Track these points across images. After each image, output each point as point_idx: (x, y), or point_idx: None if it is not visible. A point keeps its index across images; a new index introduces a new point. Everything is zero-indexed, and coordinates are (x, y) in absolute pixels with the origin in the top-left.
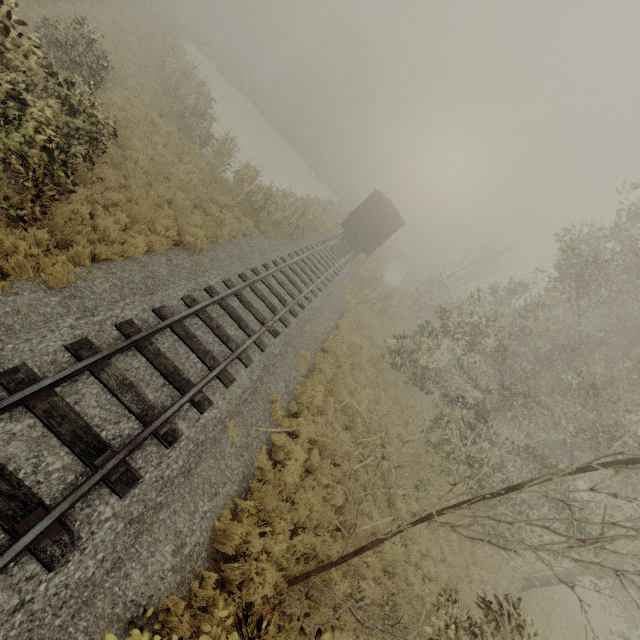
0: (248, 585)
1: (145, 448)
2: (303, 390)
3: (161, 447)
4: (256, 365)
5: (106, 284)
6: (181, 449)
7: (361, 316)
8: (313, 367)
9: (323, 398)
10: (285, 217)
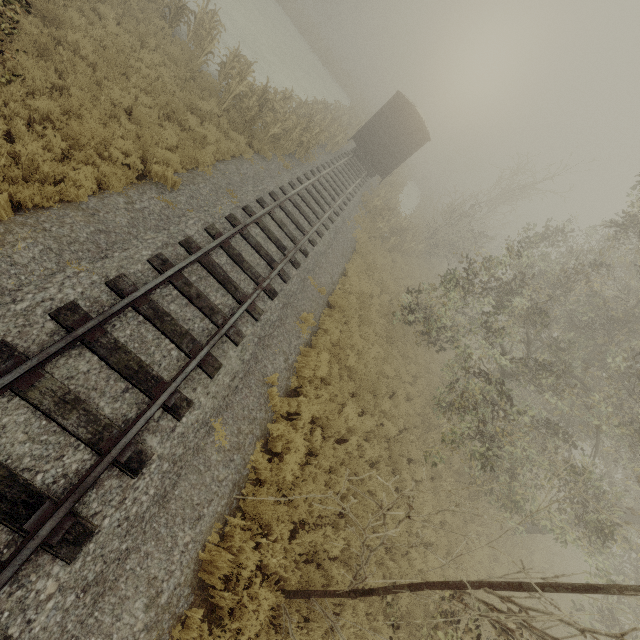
0: (241, 609)
1: (101, 484)
2: (305, 362)
3: (124, 478)
4: (248, 340)
5: (34, 249)
6: (152, 474)
7: (372, 256)
8: (317, 328)
9: (328, 369)
10: (285, 130)
